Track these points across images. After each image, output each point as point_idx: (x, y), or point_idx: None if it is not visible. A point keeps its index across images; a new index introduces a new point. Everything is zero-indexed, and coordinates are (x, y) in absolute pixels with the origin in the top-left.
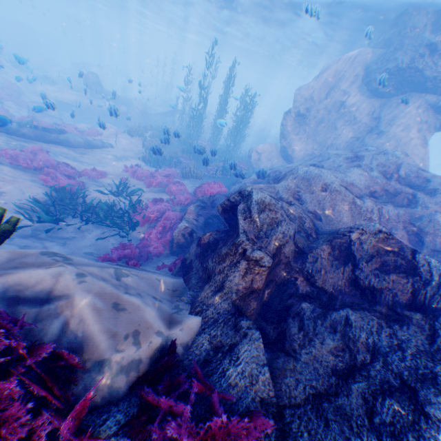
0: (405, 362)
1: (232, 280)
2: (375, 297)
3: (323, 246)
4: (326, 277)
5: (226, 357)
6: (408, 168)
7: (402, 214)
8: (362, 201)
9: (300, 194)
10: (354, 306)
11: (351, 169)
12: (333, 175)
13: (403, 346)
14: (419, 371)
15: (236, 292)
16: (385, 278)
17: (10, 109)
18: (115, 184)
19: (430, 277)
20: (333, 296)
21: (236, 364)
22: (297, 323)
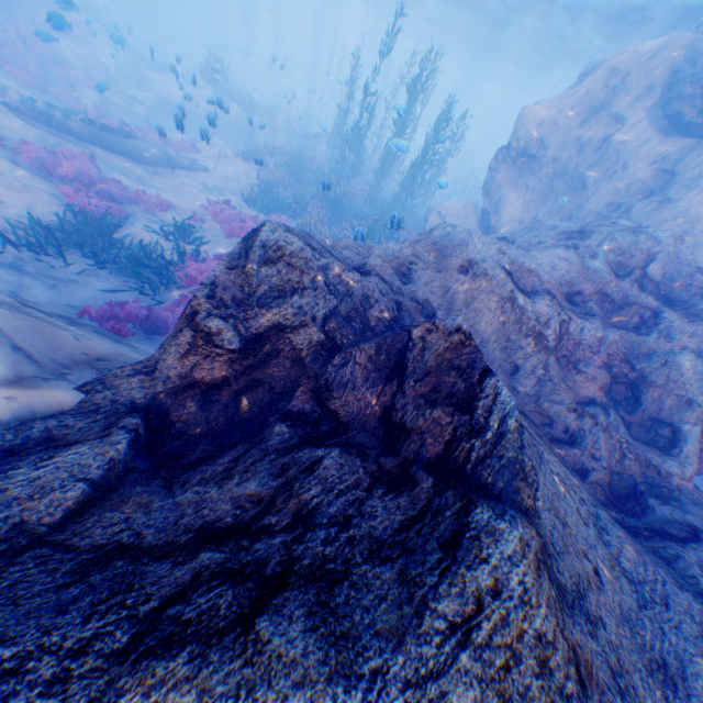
0: (326, 546)
1: (167, 358)
2: (399, 442)
3: (368, 345)
4: (353, 397)
5: (41, 454)
6: (676, 266)
7: (615, 343)
8: (532, 301)
9: (414, 268)
10: (354, 448)
11: (553, 248)
12: (500, 249)
13: (352, 522)
14: (330, 563)
15: (163, 378)
16: (426, 413)
17: (85, 100)
18: (176, 222)
19: (486, 421)
20: (345, 430)
21: (40, 465)
22: (240, 451)
